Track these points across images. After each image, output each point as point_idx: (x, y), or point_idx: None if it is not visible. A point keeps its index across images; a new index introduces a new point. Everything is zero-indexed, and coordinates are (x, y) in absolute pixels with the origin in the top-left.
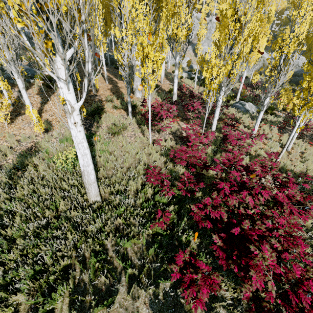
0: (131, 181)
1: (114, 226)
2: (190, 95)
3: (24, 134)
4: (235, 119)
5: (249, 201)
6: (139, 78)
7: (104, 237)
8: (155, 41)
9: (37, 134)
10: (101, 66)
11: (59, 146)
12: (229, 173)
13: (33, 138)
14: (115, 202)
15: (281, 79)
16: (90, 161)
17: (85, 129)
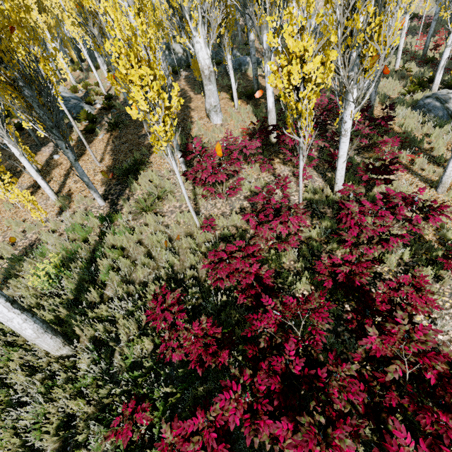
0: (119, 321)
1: (67, 411)
2: None
3: (34, 219)
4: (412, 142)
5: (295, 451)
6: (213, 91)
7: (36, 439)
8: (136, 43)
9: (50, 217)
10: (178, 72)
11: (59, 241)
12: (285, 341)
13: (40, 225)
14: (83, 363)
15: None
16: (10, 314)
17: (110, 203)
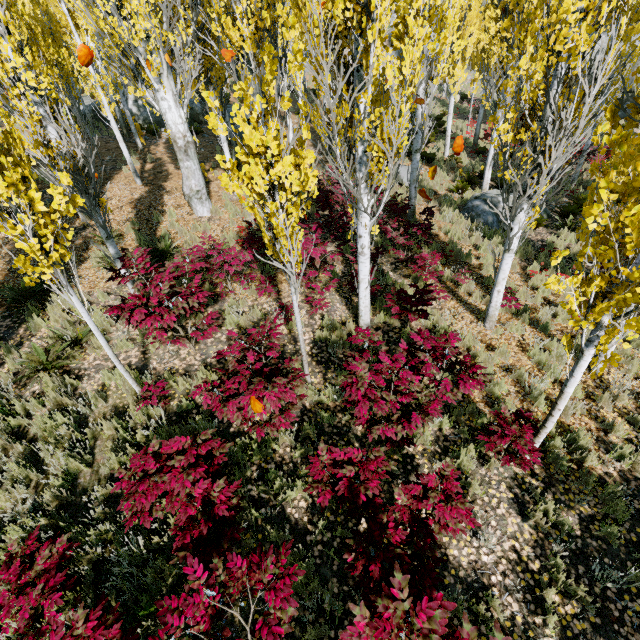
0: None
1: None
2: (323, 203)
3: None
4: (459, 256)
5: None
6: (193, 169)
7: None
8: None
9: None
10: (156, 133)
11: None
12: None
13: None
14: None
15: (557, 153)
16: None
17: None
